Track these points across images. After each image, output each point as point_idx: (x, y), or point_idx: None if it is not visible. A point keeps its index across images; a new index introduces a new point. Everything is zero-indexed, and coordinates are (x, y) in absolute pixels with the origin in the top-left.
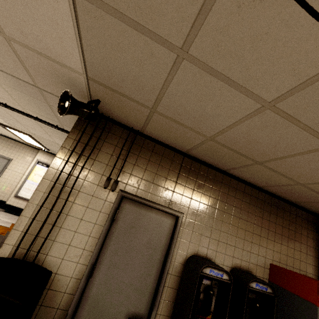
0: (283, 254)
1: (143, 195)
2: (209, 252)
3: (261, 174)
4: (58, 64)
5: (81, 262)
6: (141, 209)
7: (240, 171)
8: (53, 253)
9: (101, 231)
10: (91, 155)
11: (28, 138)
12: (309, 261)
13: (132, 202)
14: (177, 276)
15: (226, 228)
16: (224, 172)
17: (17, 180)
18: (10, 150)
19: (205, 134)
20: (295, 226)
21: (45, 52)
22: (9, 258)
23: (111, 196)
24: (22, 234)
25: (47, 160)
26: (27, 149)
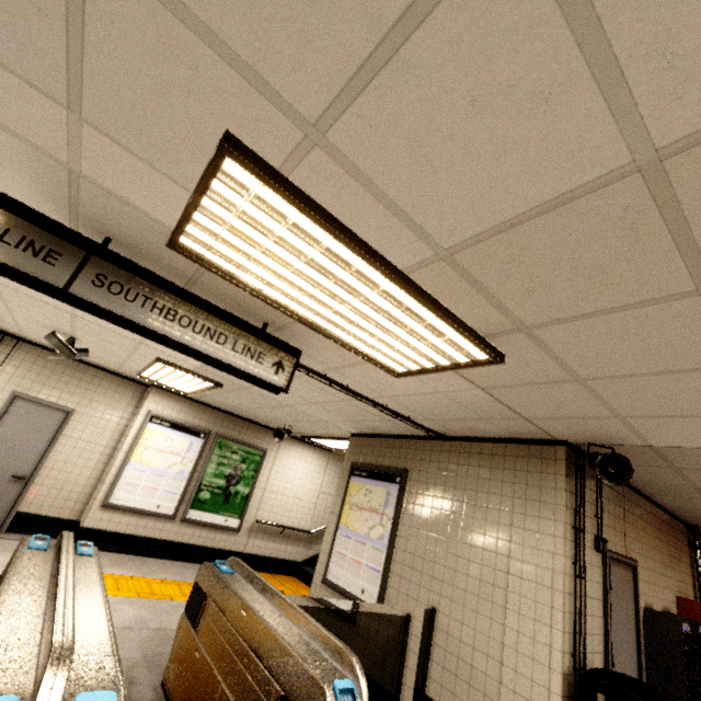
0: (678, 581)
1: (612, 548)
2: (650, 600)
3: (692, 503)
4: (637, 436)
5: (600, 651)
6: (616, 567)
7: (666, 497)
8: (586, 649)
9: (602, 607)
10: (581, 509)
11: (189, 382)
12: (689, 582)
13: (611, 561)
14: (641, 637)
15: (652, 566)
16: (642, 494)
17: (92, 463)
18: (68, 386)
19: (696, 485)
20: (679, 544)
21: (644, 433)
22: (598, 670)
23: (599, 559)
24: (568, 635)
25: (169, 410)
26: (111, 382)
